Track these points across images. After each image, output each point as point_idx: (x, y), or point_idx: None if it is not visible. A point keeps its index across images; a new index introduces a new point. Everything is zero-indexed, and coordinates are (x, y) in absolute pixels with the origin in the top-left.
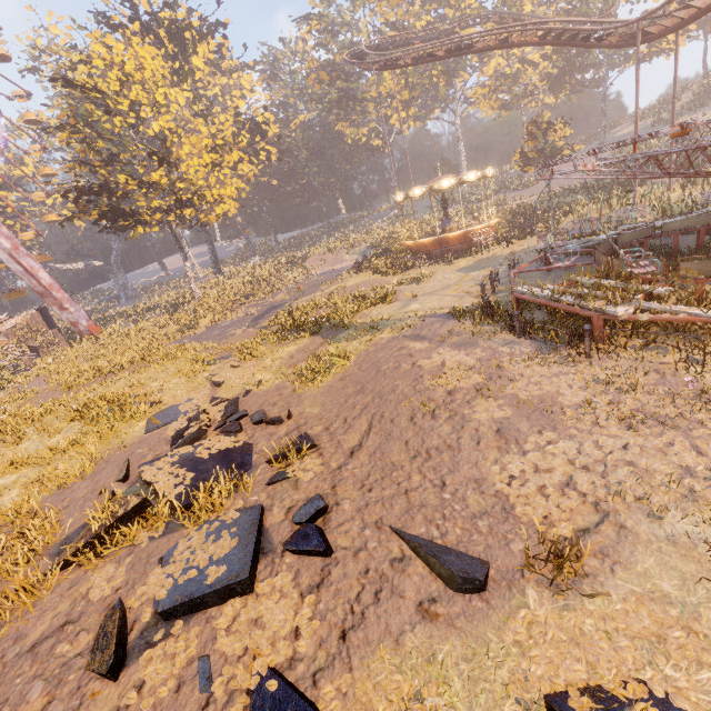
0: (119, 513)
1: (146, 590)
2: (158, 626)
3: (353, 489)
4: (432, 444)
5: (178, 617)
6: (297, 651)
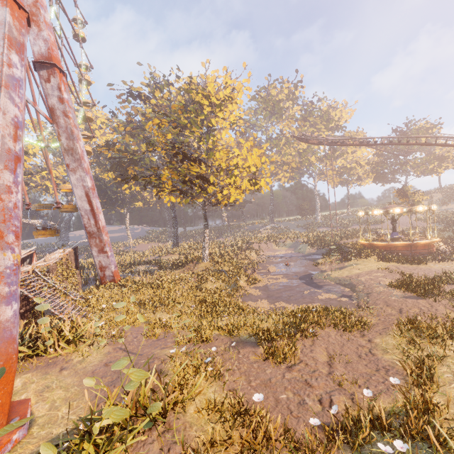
0: None
1: None
2: None
3: None
4: None
5: None
6: None
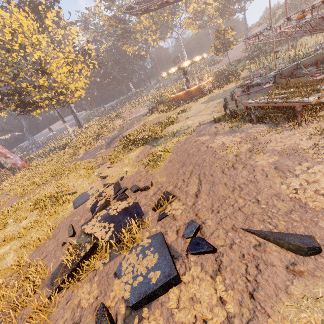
0: (82, 254)
1: (115, 294)
2: (132, 314)
3: (208, 213)
4: (240, 182)
5: (142, 306)
6: (228, 312)
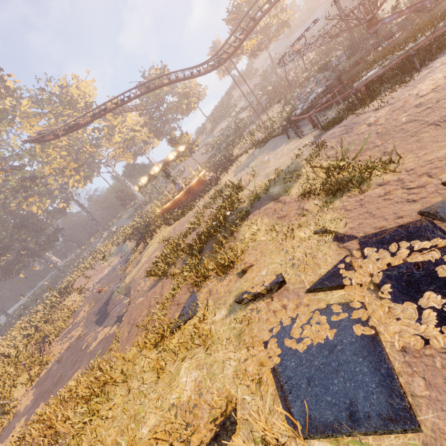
0: None
1: None
2: None
3: None
4: None
5: None
6: None
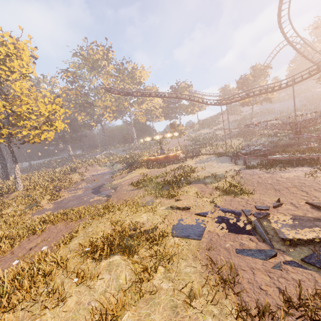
0: None
1: None
2: None
3: None
4: None
5: None
6: None
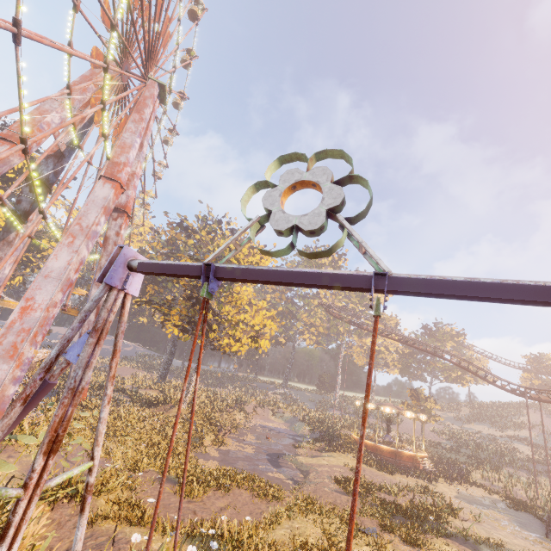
0: None
1: None
2: None
3: None
4: None
5: None
6: None
